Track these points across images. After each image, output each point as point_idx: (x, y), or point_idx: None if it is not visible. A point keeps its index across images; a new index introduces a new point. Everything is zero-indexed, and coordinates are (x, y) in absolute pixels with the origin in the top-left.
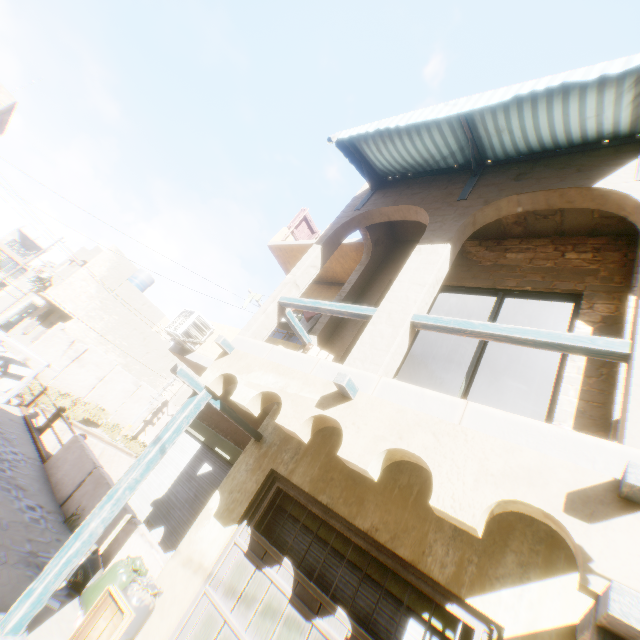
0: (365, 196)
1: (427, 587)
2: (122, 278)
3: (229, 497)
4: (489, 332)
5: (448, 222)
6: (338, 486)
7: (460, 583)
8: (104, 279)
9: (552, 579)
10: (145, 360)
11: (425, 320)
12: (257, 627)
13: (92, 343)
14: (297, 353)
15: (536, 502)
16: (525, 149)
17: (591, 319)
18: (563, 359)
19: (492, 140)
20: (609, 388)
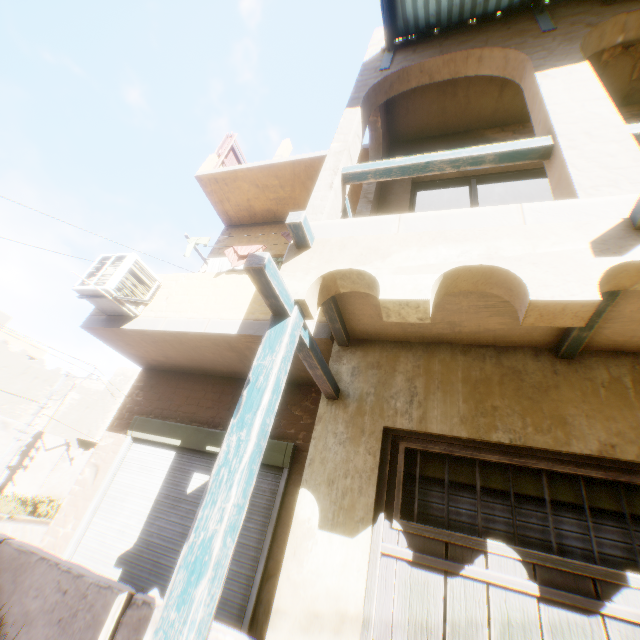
0: (384, 58)
1: None
2: None
3: (332, 491)
4: None
5: (556, 49)
6: (511, 414)
7: None
8: None
9: None
10: None
11: None
12: None
13: None
14: (463, 210)
15: None
16: None
17: None
18: None
19: None
20: None
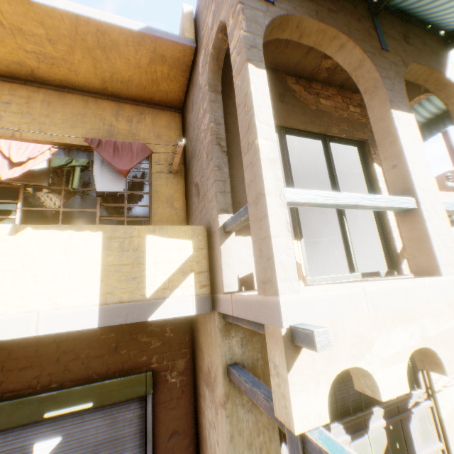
0: None
1: None
2: None
3: (253, 450)
4: None
5: (395, 82)
6: None
7: None
8: None
9: None
10: None
11: (448, 207)
12: None
13: None
14: (399, 284)
15: None
16: (413, 8)
17: (378, 162)
18: (374, 190)
19: None
20: None
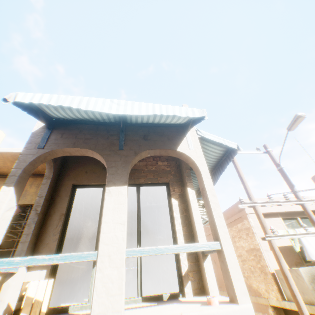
0: (44, 134)
1: None
2: None
3: None
4: (171, 253)
5: (120, 167)
6: None
7: None
8: None
9: None
10: None
11: (135, 253)
12: None
13: None
14: None
15: None
16: (145, 122)
17: (176, 196)
18: (172, 218)
19: (132, 118)
20: (191, 230)
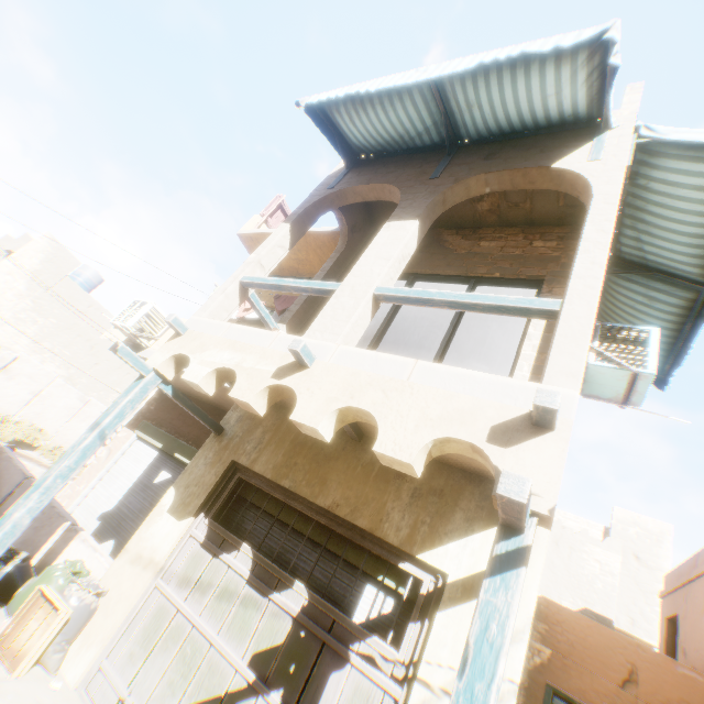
0: (339, 174)
1: (383, 552)
2: (61, 273)
3: (185, 492)
4: (444, 299)
5: (419, 199)
6: (302, 470)
7: (413, 543)
8: (37, 274)
9: (493, 529)
10: (94, 372)
11: (387, 292)
12: (212, 611)
13: (23, 351)
14: (256, 329)
15: (465, 437)
16: (496, 129)
17: None
18: (523, 340)
19: (464, 116)
20: None
